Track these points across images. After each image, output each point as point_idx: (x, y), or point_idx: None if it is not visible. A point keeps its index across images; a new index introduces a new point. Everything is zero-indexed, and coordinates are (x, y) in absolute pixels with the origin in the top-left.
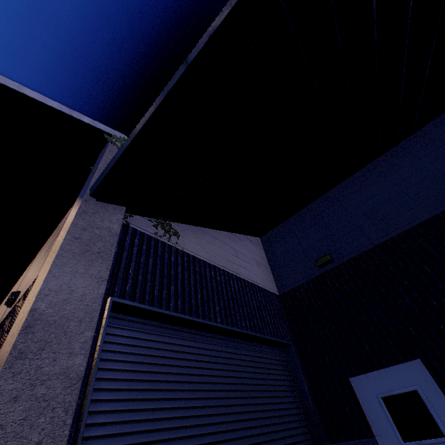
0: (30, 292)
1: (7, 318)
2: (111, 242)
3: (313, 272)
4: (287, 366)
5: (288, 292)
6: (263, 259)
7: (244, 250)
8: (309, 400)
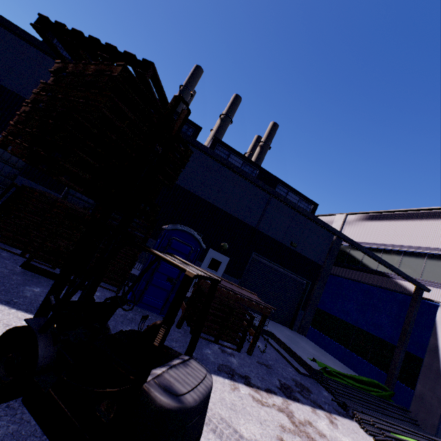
0: None
1: None
2: None
3: None
4: None
5: None
6: None
7: None
8: None
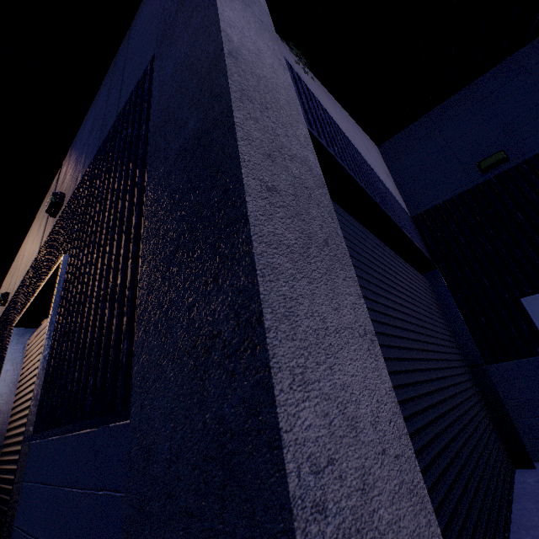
0: (159, 72)
1: (61, 223)
2: (267, 20)
3: (470, 181)
4: (432, 292)
5: (426, 211)
6: (387, 172)
7: (372, 152)
8: (463, 324)
